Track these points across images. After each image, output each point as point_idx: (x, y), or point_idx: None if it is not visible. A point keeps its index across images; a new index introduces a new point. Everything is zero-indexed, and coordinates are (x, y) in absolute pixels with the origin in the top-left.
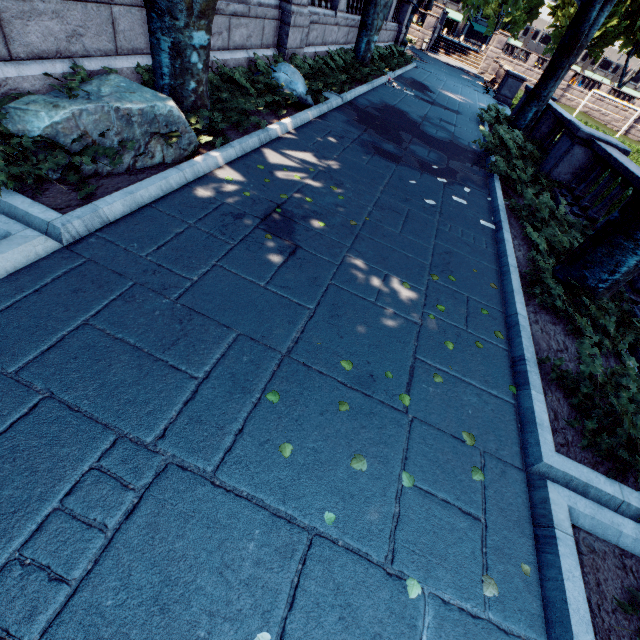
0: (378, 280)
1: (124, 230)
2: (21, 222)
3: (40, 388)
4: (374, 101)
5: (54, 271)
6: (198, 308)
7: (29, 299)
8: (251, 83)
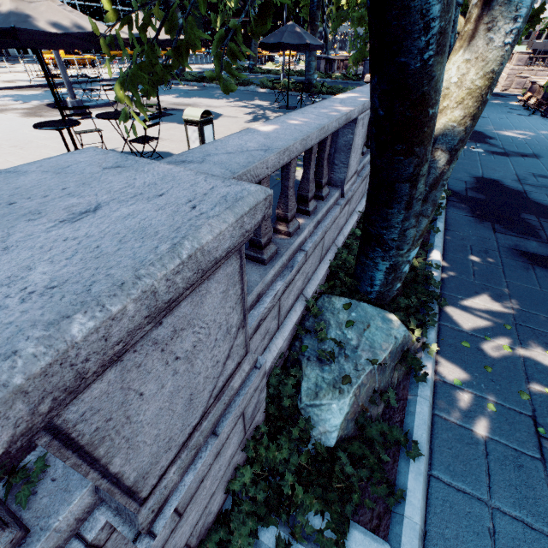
0: None
1: (444, 547)
2: None
3: None
4: (464, 178)
5: None
6: None
7: None
8: None
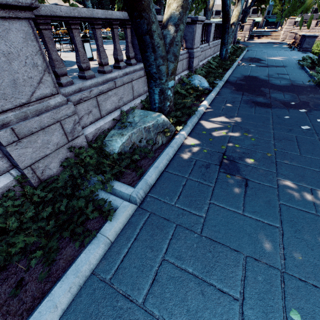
0: (308, 194)
1: (159, 189)
2: (117, 195)
3: (158, 316)
4: (238, 76)
5: (138, 223)
6: (214, 238)
7: (134, 245)
8: (187, 91)
